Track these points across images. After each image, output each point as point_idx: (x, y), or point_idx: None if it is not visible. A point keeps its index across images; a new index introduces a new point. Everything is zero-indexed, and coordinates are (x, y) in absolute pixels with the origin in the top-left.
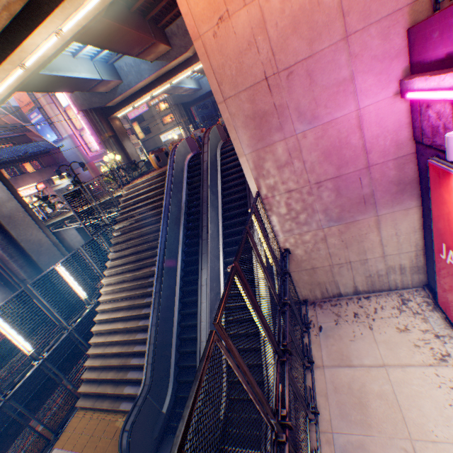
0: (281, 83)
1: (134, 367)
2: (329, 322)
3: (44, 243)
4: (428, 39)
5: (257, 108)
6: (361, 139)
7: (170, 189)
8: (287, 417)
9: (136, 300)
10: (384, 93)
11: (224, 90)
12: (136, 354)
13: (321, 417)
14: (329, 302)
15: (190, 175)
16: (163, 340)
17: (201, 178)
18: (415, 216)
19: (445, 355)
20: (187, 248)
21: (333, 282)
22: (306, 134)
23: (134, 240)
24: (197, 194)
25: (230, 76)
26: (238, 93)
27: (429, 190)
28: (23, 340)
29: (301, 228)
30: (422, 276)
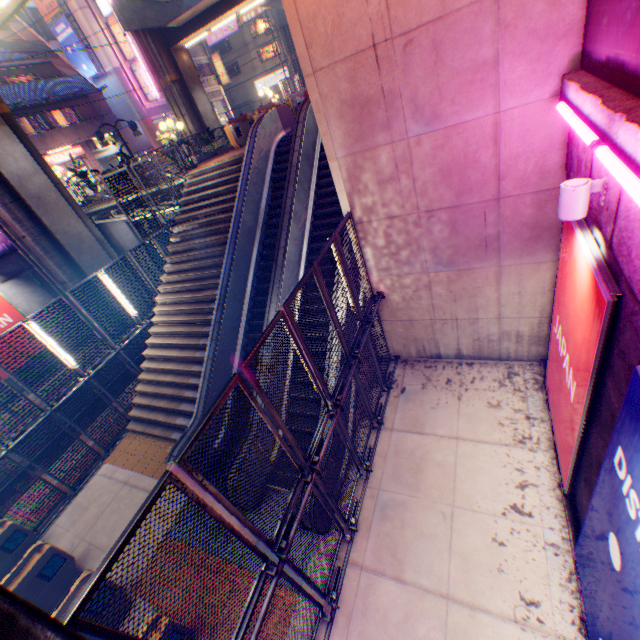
0: (394, 57)
1: (189, 399)
2: (415, 385)
3: (86, 238)
4: (599, 23)
5: (359, 92)
6: (495, 157)
7: (245, 188)
8: (319, 463)
9: (194, 327)
10: (538, 93)
11: (314, 57)
12: (192, 387)
13: (373, 475)
14: (424, 363)
15: (276, 169)
16: (220, 376)
17: (287, 178)
18: (548, 274)
19: (526, 438)
20: (260, 273)
21: (432, 340)
22: (422, 141)
23: (196, 252)
24: (282, 198)
25: (324, 36)
26: (334, 63)
27: (559, 245)
28: (66, 354)
29: (401, 268)
30: (542, 349)
